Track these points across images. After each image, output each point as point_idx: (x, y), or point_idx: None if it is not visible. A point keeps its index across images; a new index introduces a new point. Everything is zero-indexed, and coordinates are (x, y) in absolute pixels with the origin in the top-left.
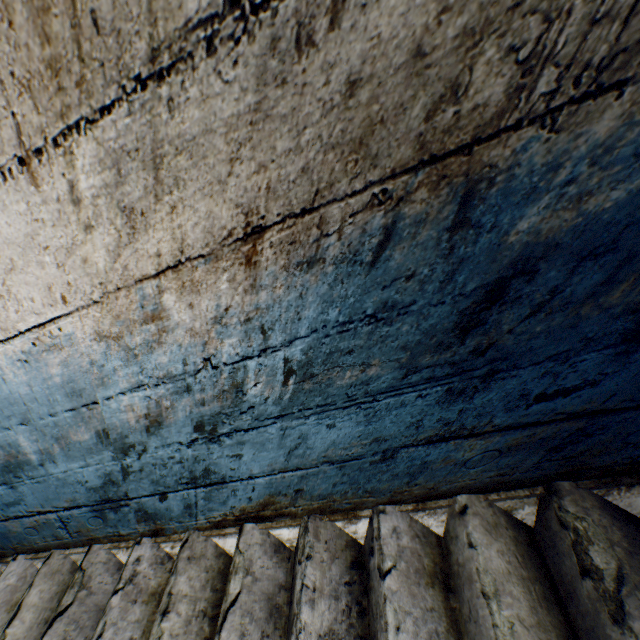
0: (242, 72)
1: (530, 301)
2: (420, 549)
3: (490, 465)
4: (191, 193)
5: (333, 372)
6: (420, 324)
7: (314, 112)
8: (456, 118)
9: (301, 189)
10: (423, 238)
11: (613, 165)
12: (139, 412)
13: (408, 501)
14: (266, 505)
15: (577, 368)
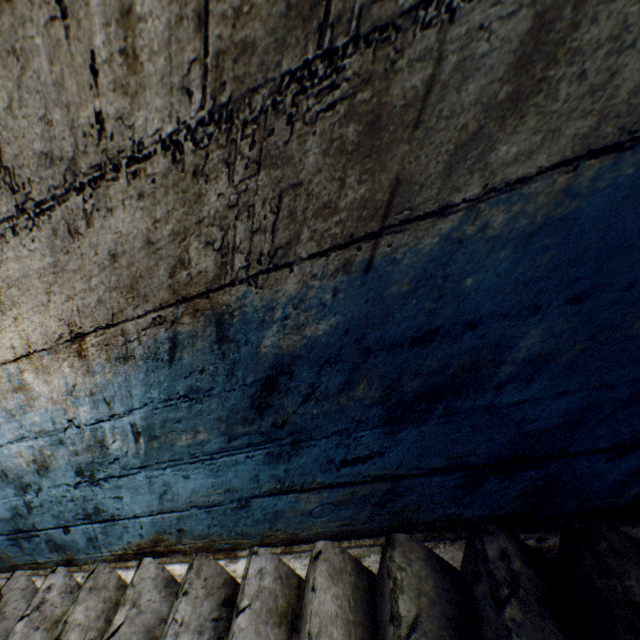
0: (40, 245)
1: (299, 392)
2: (279, 590)
3: (332, 516)
4: (26, 310)
5: (172, 435)
6: (224, 403)
7: (95, 269)
8: (191, 277)
9: (102, 312)
10: (201, 346)
11: (311, 309)
12: (28, 458)
13: (278, 544)
14: (158, 541)
15: (361, 442)
